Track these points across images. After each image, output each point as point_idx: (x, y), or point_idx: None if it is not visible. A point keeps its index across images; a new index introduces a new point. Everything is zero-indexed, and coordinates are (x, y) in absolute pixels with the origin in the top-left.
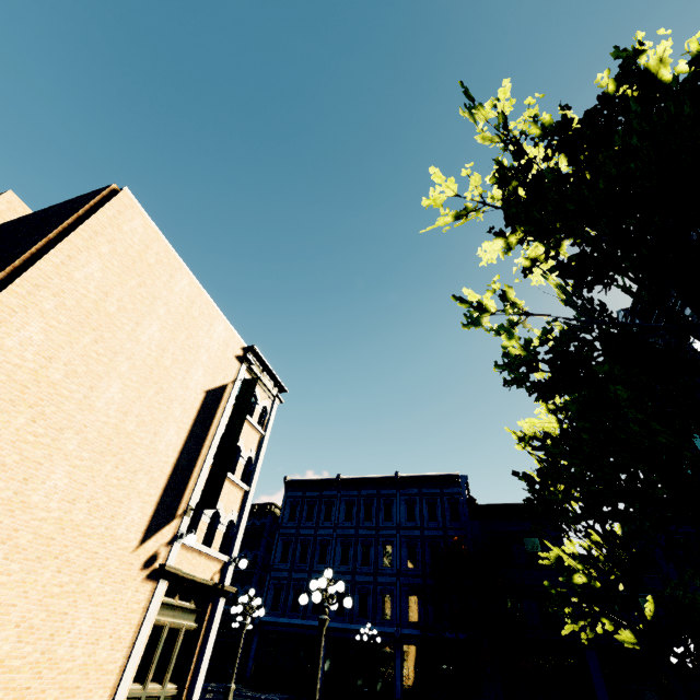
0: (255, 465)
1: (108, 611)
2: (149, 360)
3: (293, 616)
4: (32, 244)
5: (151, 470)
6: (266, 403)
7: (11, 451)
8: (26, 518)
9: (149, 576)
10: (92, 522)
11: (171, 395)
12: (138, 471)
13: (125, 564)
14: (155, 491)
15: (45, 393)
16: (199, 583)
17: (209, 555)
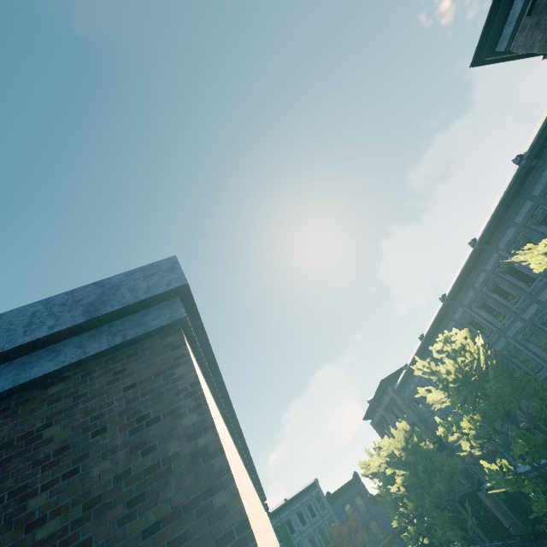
0: None
1: None
2: None
3: None
4: None
5: None
6: None
7: None
8: None
9: None
10: None
11: None
12: None
13: None
14: None
15: None
16: None
17: None
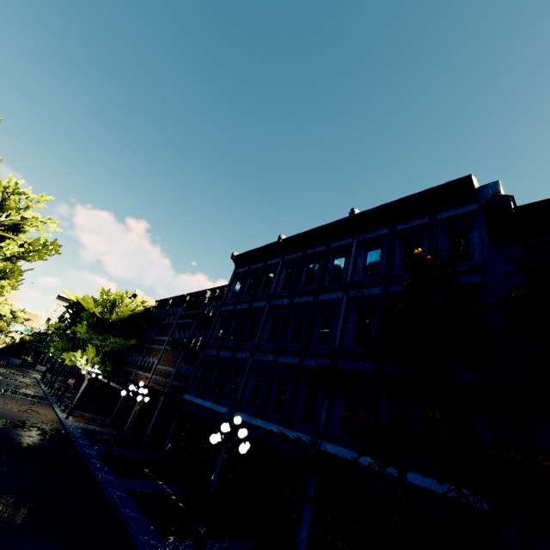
0: None
1: None
2: None
3: (211, 398)
4: None
5: None
6: None
7: None
8: None
9: None
10: None
11: None
12: None
13: None
14: None
15: None
16: None
17: None
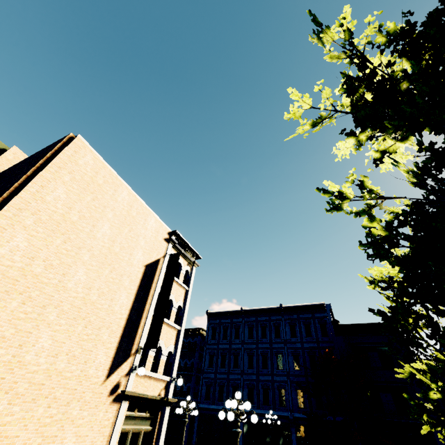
0: (183, 311)
1: (87, 429)
2: (103, 249)
3: (220, 404)
4: (16, 181)
5: (110, 325)
6: (187, 267)
7: (8, 326)
8: (23, 373)
9: (114, 400)
10: (71, 368)
11: (121, 271)
12: (101, 328)
13: (96, 394)
14: (115, 339)
15: (30, 282)
16: (151, 399)
17: (156, 377)
